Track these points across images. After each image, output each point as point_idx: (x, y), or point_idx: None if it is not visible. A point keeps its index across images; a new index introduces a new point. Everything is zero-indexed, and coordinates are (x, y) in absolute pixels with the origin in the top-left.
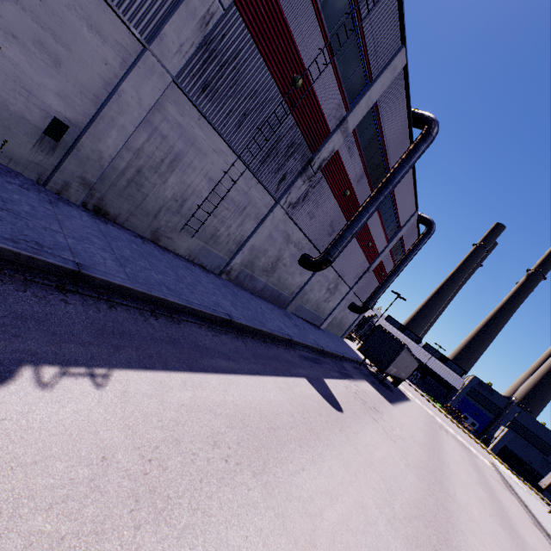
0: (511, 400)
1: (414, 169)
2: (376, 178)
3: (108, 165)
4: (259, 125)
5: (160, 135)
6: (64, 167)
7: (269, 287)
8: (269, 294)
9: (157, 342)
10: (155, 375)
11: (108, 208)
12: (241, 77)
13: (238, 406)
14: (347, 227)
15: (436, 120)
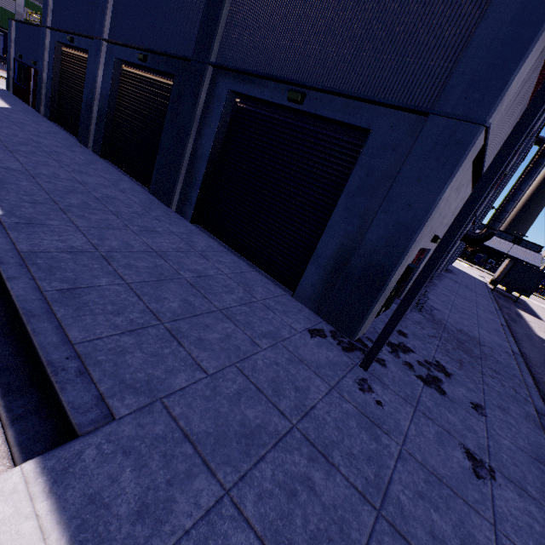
0: None
1: None
2: None
3: None
4: None
5: None
6: None
7: None
8: None
9: None
10: None
11: None
12: None
13: None
14: (508, 203)
15: None
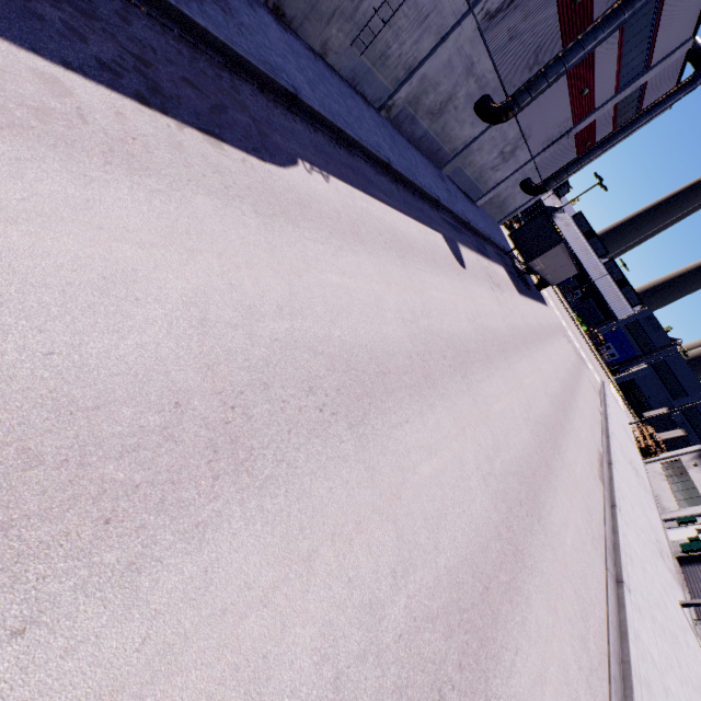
0: (675, 343)
1: None
2: None
3: None
4: None
5: None
6: None
7: (430, 137)
8: (428, 146)
9: (344, 166)
10: (347, 187)
11: (285, 9)
12: None
13: (391, 225)
14: (555, 61)
15: None
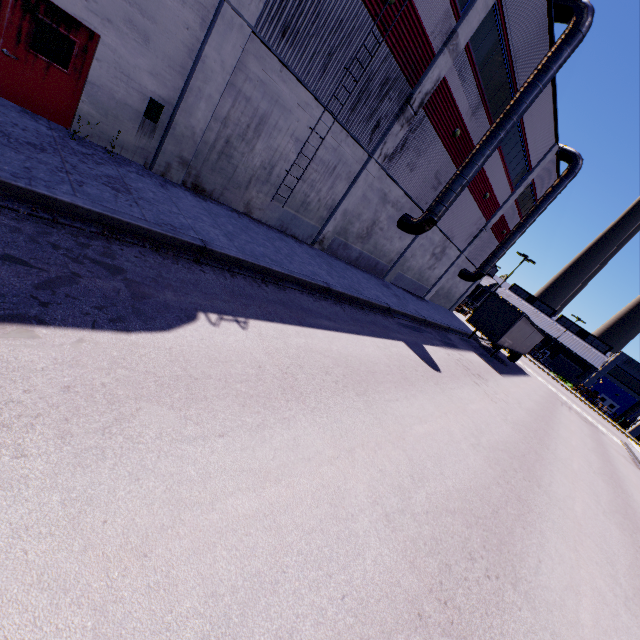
0: None
1: (554, 84)
2: (498, 106)
3: (200, 140)
4: (347, 64)
5: (244, 98)
6: (164, 148)
7: (365, 256)
8: (365, 263)
9: (271, 303)
10: (276, 326)
11: (204, 185)
12: (323, 6)
13: (341, 354)
14: (456, 177)
15: (591, 7)
